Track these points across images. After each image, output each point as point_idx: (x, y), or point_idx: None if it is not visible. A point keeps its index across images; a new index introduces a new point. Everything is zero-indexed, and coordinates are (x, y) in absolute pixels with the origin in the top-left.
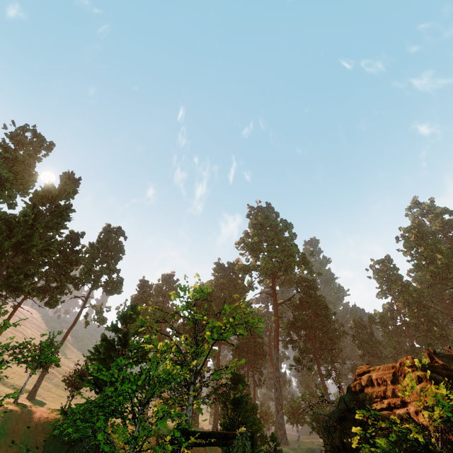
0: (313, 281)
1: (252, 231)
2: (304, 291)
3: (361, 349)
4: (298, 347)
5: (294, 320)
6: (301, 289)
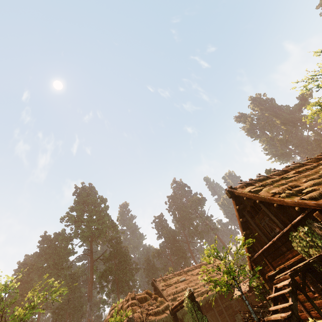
0: (119, 237)
1: (76, 206)
2: (112, 246)
3: (149, 276)
4: (108, 289)
5: (104, 271)
6: (111, 245)
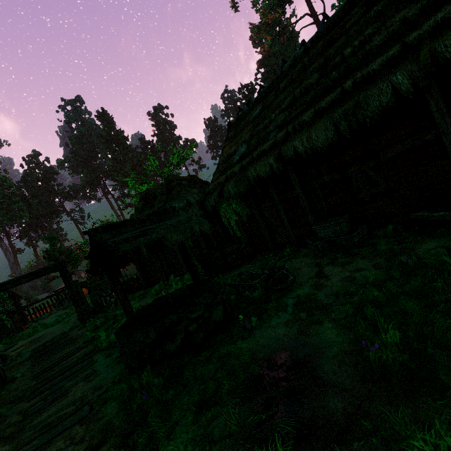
0: None
1: None
2: None
3: None
4: None
5: None
6: None
